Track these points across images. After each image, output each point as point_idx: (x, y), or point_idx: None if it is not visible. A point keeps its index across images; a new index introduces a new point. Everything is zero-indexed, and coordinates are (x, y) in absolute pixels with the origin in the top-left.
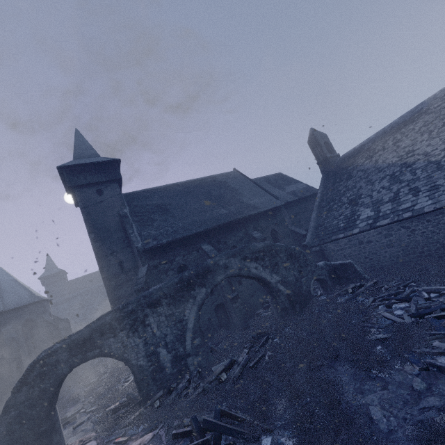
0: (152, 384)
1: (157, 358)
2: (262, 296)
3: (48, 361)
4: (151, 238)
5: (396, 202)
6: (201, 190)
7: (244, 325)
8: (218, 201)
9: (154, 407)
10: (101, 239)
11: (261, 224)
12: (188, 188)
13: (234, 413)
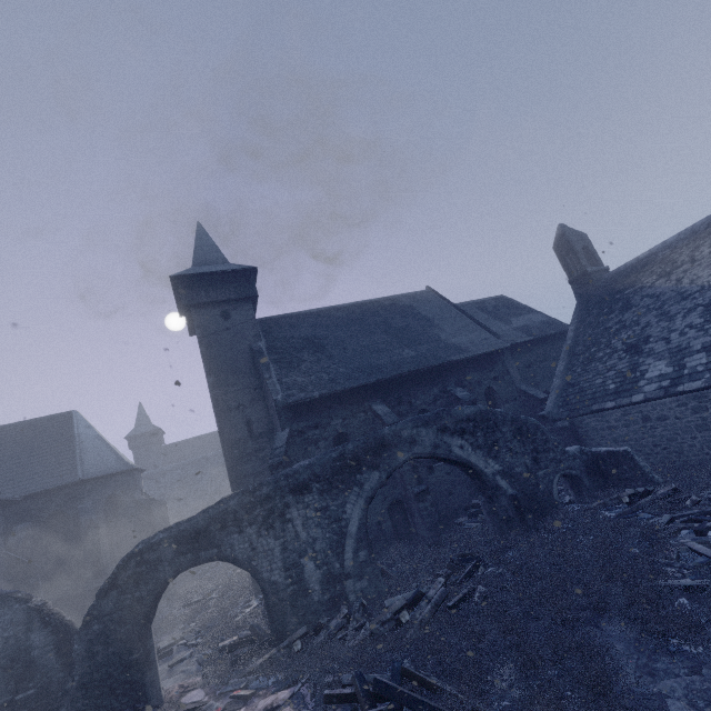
0: (291, 613)
1: (300, 574)
2: (466, 495)
3: (147, 558)
4: (296, 387)
5: None
6: (375, 319)
7: (435, 540)
8: (401, 337)
9: (293, 650)
10: (223, 385)
11: (468, 376)
12: (355, 315)
13: (425, 676)
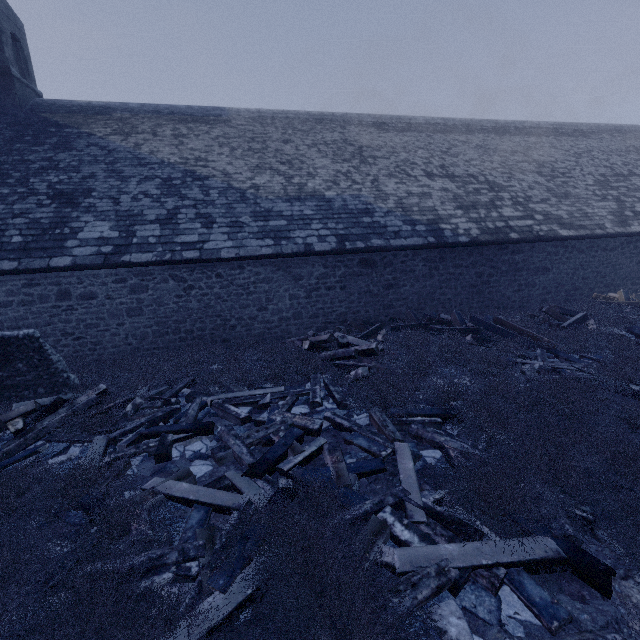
0: None
1: None
2: None
3: None
4: None
5: (172, 228)
6: None
7: None
8: None
9: None
10: None
11: None
12: None
13: None
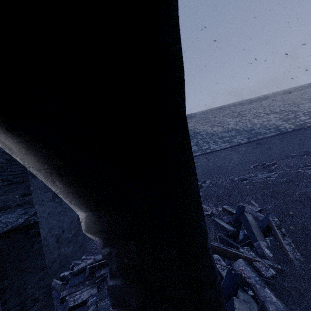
0: None
1: None
2: None
3: None
4: None
5: (199, 146)
6: None
7: None
8: None
9: None
10: None
11: None
12: None
13: None
